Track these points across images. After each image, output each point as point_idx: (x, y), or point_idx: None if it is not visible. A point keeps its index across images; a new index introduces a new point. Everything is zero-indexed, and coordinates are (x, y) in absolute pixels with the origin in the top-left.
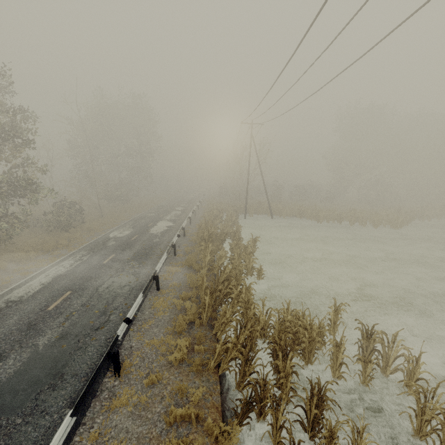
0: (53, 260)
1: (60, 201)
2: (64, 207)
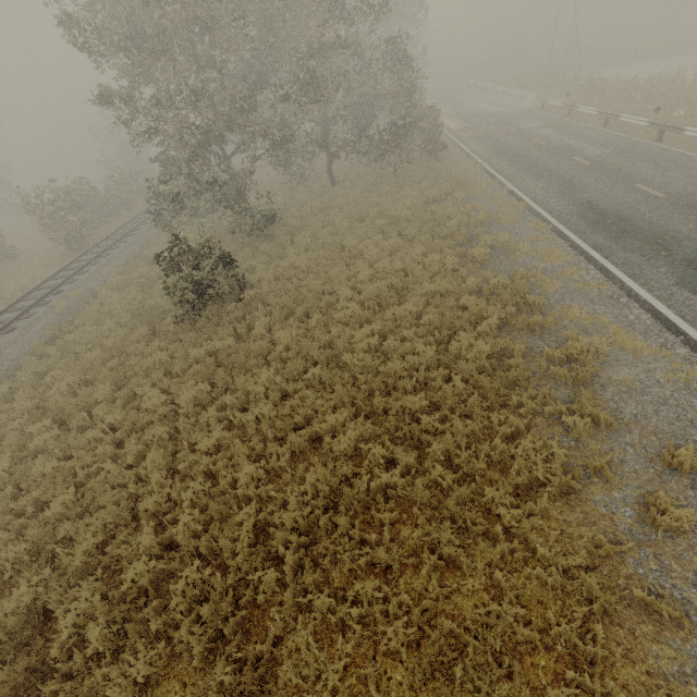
0: None
1: None
2: None
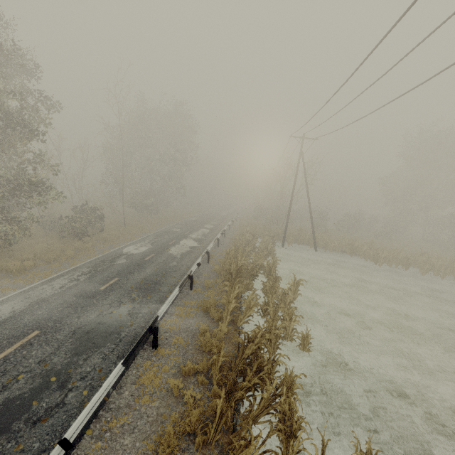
0: (48, 275)
1: (81, 206)
2: (84, 212)
